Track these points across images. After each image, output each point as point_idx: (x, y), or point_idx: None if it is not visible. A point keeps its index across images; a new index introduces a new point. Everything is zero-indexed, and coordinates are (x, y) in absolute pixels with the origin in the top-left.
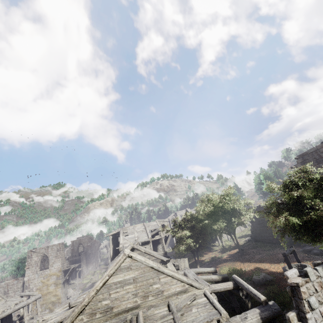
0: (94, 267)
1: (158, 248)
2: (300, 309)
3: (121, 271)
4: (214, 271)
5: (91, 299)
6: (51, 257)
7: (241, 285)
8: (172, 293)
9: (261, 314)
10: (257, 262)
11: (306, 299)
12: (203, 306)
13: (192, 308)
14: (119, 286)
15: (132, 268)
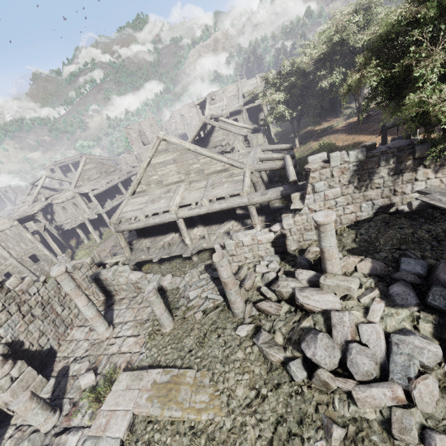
0: None
1: (259, 117)
2: (305, 191)
3: (160, 154)
4: (290, 148)
5: (142, 175)
6: (147, 133)
7: (285, 166)
8: (212, 172)
9: (283, 192)
10: (368, 134)
11: (313, 183)
12: (235, 183)
13: (225, 184)
14: (162, 166)
15: (170, 150)
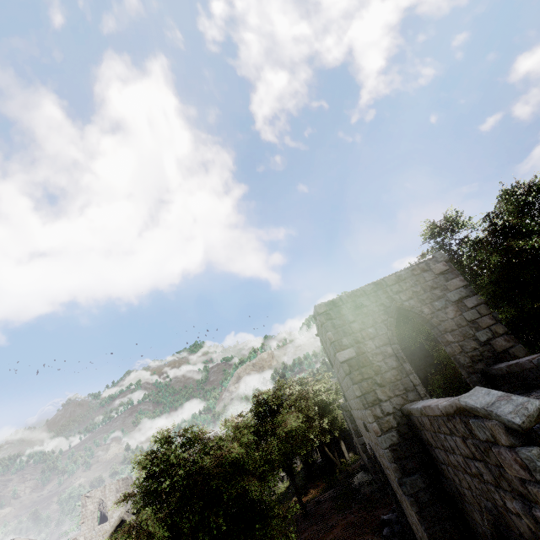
0: None
1: None
2: None
3: None
4: None
5: None
6: (109, 503)
7: None
8: None
9: None
10: None
11: None
12: None
13: None
14: None
15: None
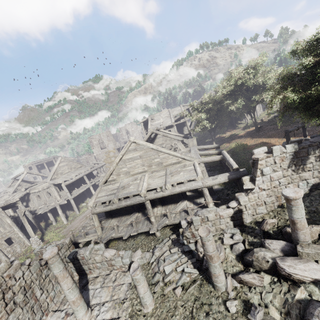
0: None
1: (183, 129)
2: (254, 174)
3: (130, 152)
4: (217, 147)
5: (114, 167)
6: (105, 141)
7: (225, 158)
8: (169, 164)
9: (229, 176)
10: (267, 137)
11: (261, 168)
12: (189, 171)
13: (180, 172)
14: (131, 161)
15: (138, 149)
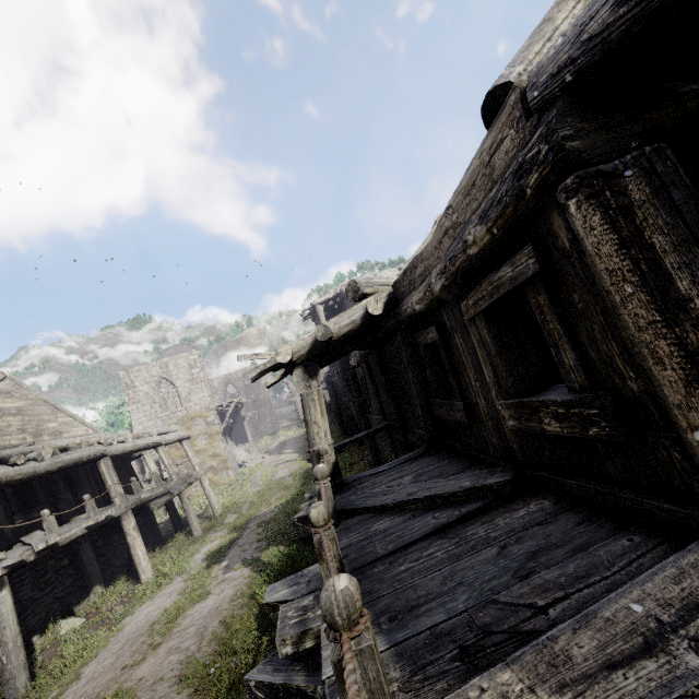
0: (269, 425)
1: None
2: None
3: None
4: None
5: None
6: (180, 383)
7: None
8: None
9: None
10: None
11: None
12: None
13: None
14: None
15: None
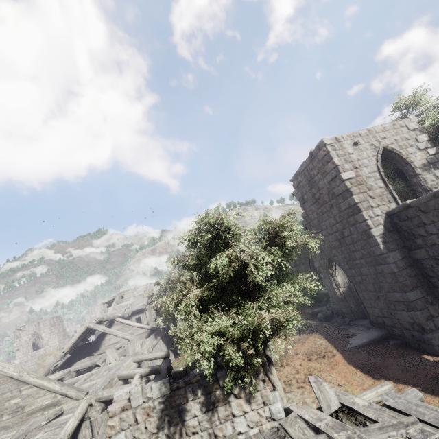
0: None
1: None
2: None
3: None
4: (165, 356)
5: None
6: (44, 334)
7: None
8: (37, 409)
9: None
10: None
11: (112, 436)
12: (54, 429)
13: (41, 431)
14: None
15: None
